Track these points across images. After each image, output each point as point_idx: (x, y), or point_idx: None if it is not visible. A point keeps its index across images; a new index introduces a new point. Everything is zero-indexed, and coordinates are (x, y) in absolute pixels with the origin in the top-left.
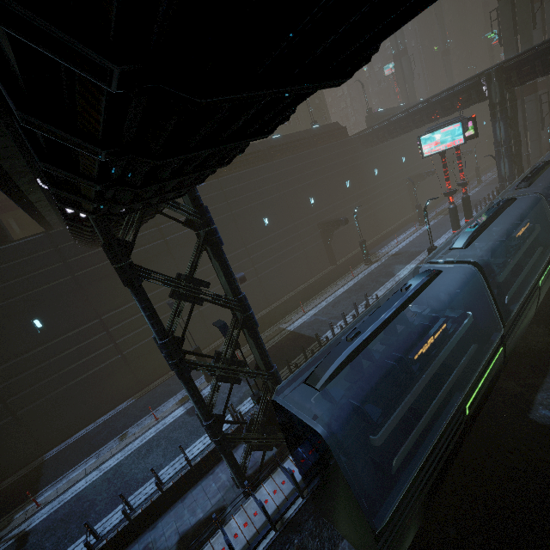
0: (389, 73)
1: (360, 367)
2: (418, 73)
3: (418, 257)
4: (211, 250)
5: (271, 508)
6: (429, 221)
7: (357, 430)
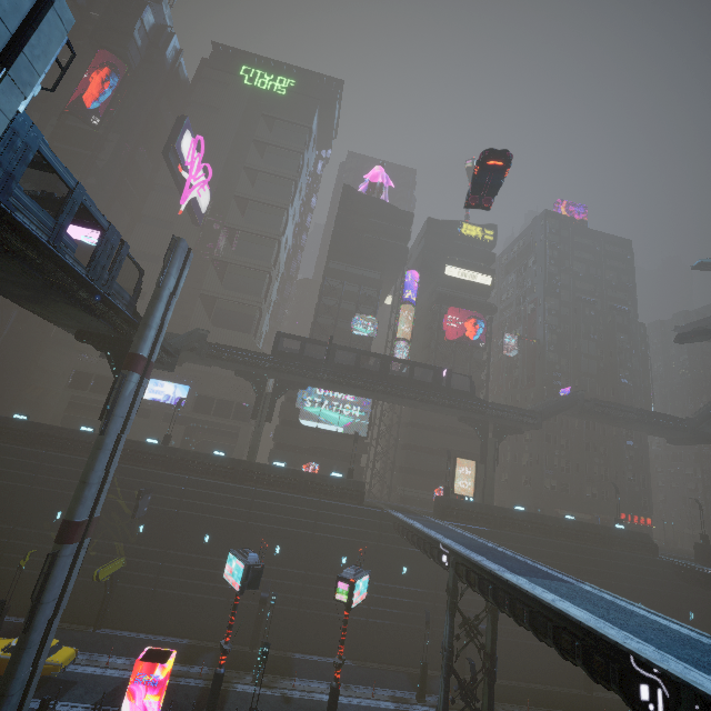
0: None
1: None
2: None
3: None
4: (491, 617)
5: None
6: None
7: None
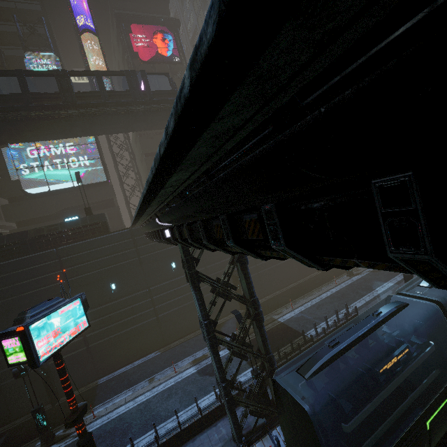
0: None
1: (337, 368)
2: None
3: (396, 277)
4: (240, 265)
5: None
6: None
7: (333, 417)
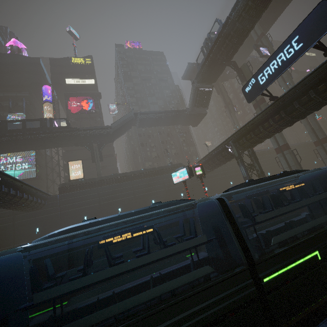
0: None
1: None
2: None
3: None
4: None
5: None
6: None
7: None
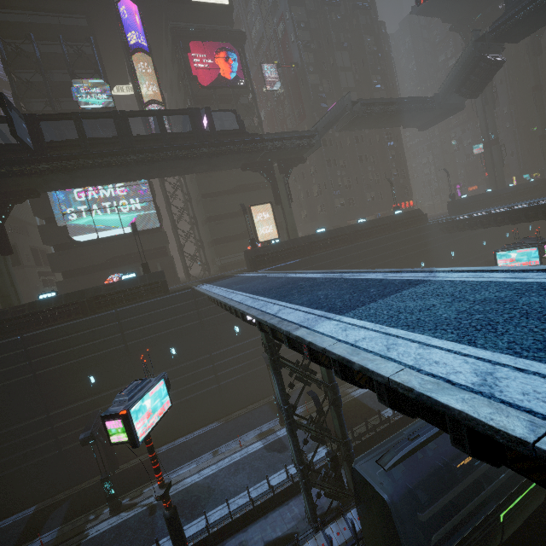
0: (478, 152)
1: (416, 459)
2: (512, 151)
3: None
4: None
5: (335, 545)
6: None
7: (409, 506)
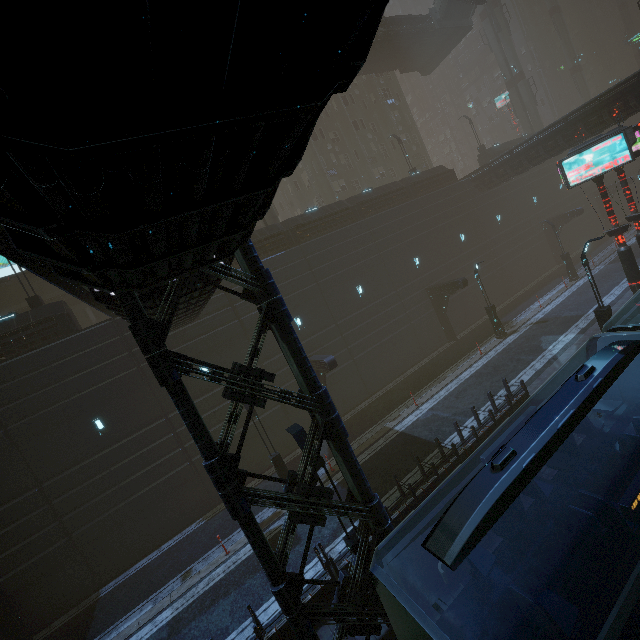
0: (502, 105)
1: (519, 510)
2: (541, 99)
3: (577, 323)
4: (277, 329)
5: None
6: (583, 274)
7: None
